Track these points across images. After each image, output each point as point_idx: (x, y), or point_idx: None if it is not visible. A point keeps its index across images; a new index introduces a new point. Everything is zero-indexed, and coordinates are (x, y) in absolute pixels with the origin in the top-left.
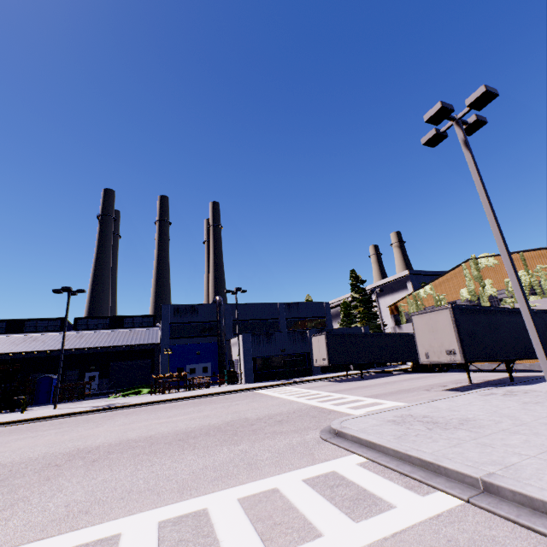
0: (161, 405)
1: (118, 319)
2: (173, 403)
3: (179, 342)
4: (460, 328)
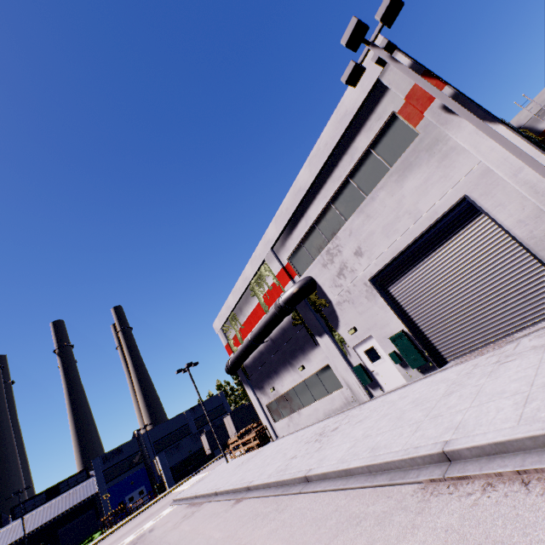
0: (111, 535)
1: (53, 488)
2: (119, 529)
3: (114, 482)
4: (235, 422)
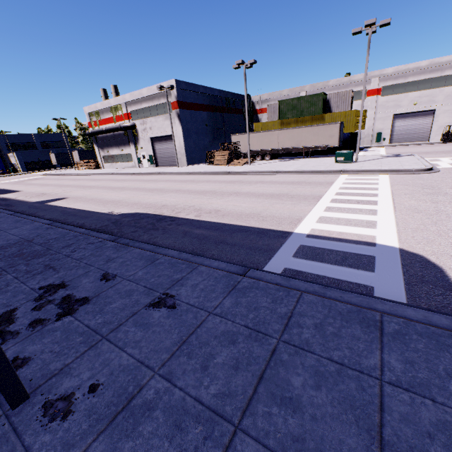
0: None
1: None
2: None
3: None
4: (80, 156)
